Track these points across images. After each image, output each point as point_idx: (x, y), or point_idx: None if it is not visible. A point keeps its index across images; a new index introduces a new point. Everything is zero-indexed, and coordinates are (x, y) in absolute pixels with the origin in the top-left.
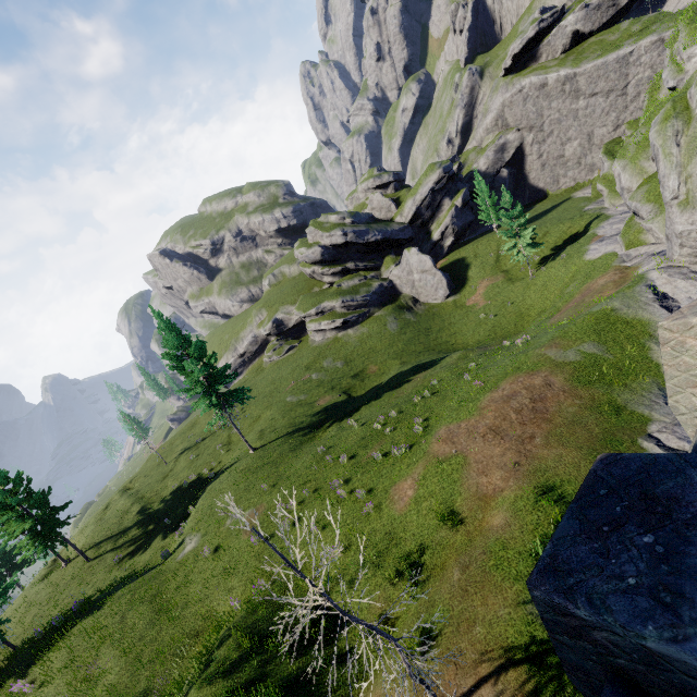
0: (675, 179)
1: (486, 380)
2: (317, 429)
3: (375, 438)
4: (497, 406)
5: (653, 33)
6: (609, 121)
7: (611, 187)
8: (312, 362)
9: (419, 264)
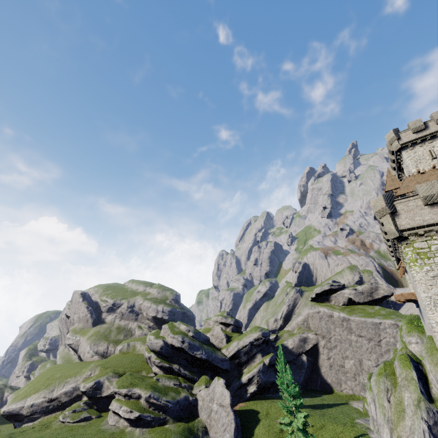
0: (388, 433)
1: None
2: None
3: None
4: None
5: (392, 319)
6: (372, 358)
7: None
8: None
9: (221, 395)
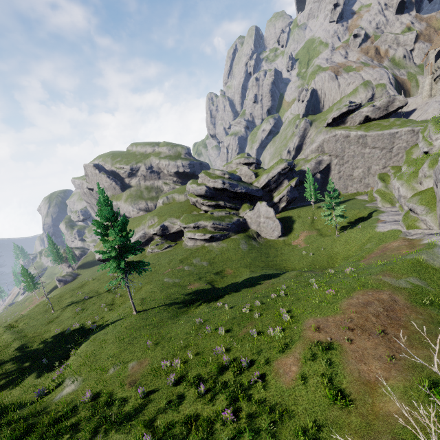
0: None
1: (336, 290)
2: (189, 305)
3: (245, 319)
4: (357, 309)
5: (409, 126)
6: (380, 163)
7: (383, 197)
8: (184, 258)
9: (266, 212)
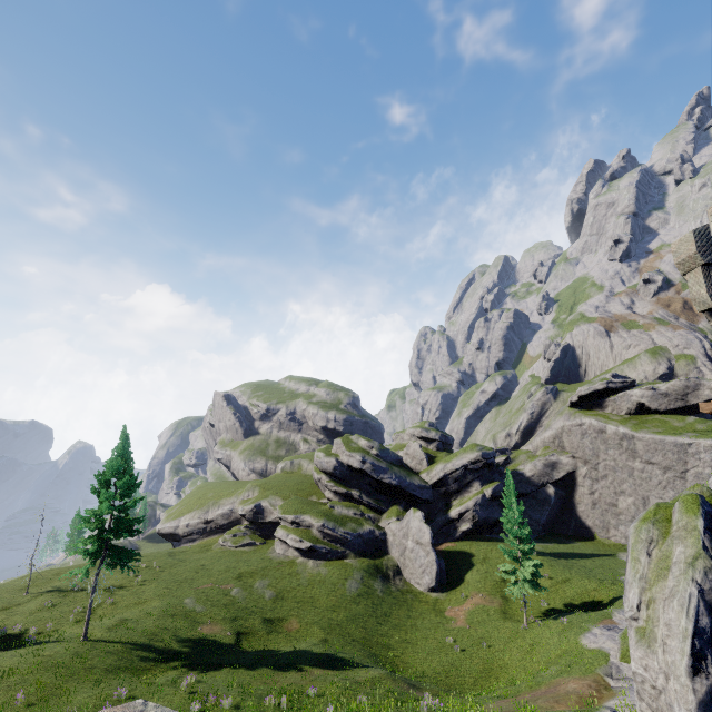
0: (636, 593)
1: None
2: (163, 661)
3: None
4: None
5: None
6: (666, 496)
7: None
8: (249, 572)
9: (418, 531)
